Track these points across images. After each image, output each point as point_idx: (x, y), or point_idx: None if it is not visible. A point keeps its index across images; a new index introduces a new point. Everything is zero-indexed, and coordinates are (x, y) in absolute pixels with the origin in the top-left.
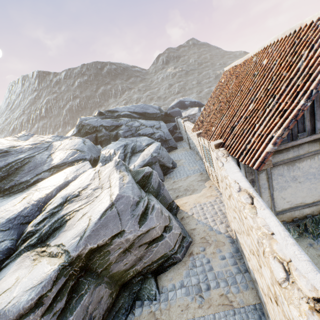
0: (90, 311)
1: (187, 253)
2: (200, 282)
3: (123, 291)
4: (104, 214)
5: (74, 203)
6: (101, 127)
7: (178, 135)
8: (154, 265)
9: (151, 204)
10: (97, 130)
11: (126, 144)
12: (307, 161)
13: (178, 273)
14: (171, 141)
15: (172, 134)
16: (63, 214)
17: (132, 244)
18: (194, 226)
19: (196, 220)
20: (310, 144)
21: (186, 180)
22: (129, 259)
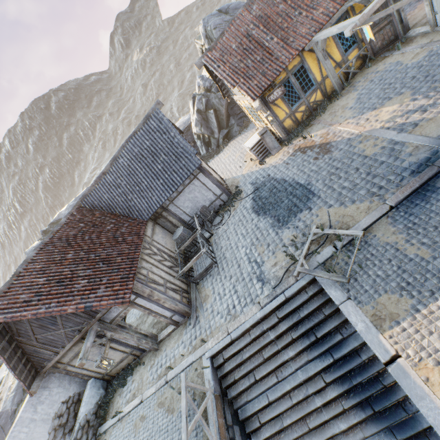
0: None
1: None
2: None
3: None
4: None
5: None
6: None
7: None
8: None
9: None
10: None
11: None
12: None
13: None
14: None
15: None
16: None
17: None
18: None
19: None
20: (76, 345)
21: None
22: None
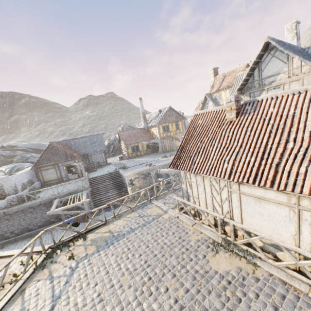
0: None
1: None
2: None
3: None
4: None
5: None
6: (1, 156)
7: None
8: None
9: None
10: None
11: (14, 166)
12: (50, 169)
13: None
14: None
15: None
16: None
17: None
18: None
19: None
20: (50, 166)
21: None
22: None
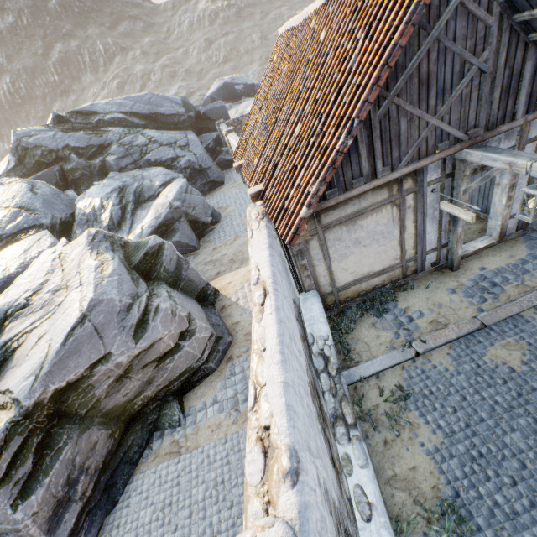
0: (79, 464)
1: (225, 359)
2: (238, 393)
3: (133, 426)
4: (70, 336)
5: (22, 320)
6: (68, 151)
7: (225, 157)
8: (176, 384)
9: (154, 305)
10: (61, 158)
11: (122, 185)
12: (373, 216)
13: (211, 387)
14: (212, 170)
15: (214, 155)
16: (5, 341)
17: (129, 367)
18: (238, 319)
19: (241, 309)
20: (375, 192)
21: (234, 244)
22: (131, 387)
